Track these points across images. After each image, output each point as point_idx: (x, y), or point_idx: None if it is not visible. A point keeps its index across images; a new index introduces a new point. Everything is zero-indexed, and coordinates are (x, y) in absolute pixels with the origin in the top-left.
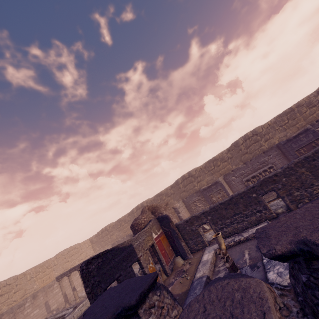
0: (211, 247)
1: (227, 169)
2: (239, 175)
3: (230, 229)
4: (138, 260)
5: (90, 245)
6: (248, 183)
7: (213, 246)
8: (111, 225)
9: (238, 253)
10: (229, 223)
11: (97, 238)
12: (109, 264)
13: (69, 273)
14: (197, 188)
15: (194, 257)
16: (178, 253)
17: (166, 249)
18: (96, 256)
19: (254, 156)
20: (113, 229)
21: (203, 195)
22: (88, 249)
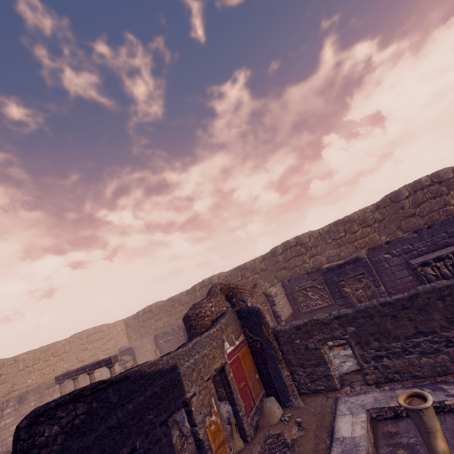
0: (353, 400)
1: (370, 240)
2: (402, 252)
3: (400, 364)
4: (185, 404)
5: (125, 329)
6: (425, 269)
7: (360, 399)
8: (158, 305)
9: (450, 449)
10: (399, 349)
11: (136, 321)
12: (108, 421)
13: (75, 375)
14: (309, 266)
15: (307, 409)
16: (272, 391)
17: (249, 379)
18: (73, 398)
19: (428, 223)
20: (160, 311)
21: (326, 279)
22: (120, 336)
